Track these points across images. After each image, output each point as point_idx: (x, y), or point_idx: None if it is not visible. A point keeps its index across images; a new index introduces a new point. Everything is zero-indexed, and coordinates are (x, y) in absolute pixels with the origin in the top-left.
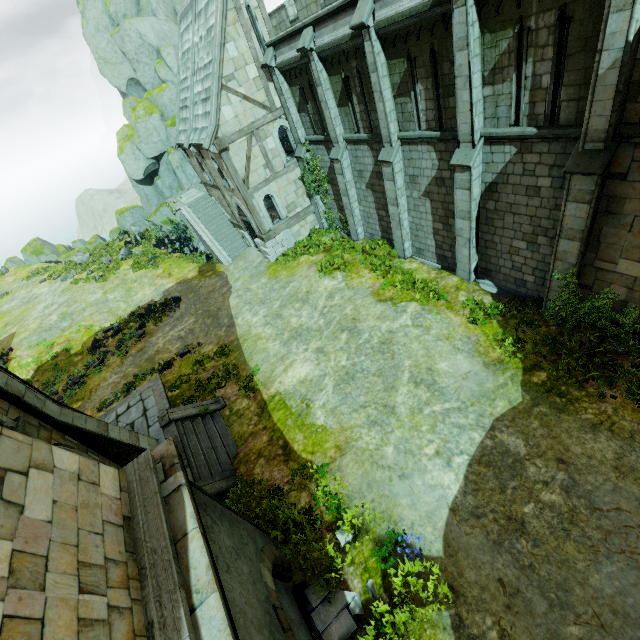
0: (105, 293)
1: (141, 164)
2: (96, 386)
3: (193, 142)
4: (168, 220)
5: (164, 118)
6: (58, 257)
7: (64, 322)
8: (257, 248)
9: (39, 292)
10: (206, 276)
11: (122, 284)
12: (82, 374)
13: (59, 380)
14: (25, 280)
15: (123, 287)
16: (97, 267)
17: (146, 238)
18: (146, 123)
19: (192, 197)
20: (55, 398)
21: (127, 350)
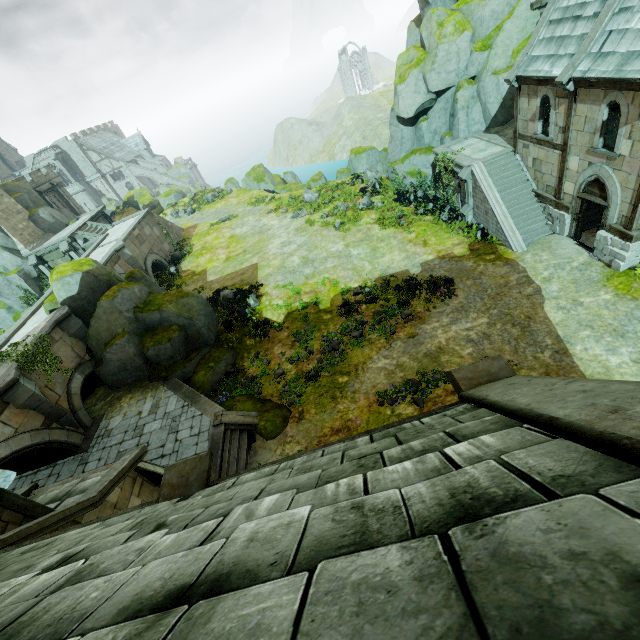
0: (347, 246)
1: (418, 99)
2: (361, 364)
3: (590, 75)
4: (415, 171)
5: (473, 39)
6: (274, 187)
7: (306, 268)
8: (573, 239)
9: (269, 224)
10: (486, 260)
11: (366, 240)
12: (338, 340)
13: (311, 336)
14: (249, 206)
15: (368, 244)
16: (332, 212)
17: (383, 188)
18: (450, 44)
19: (482, 151)
20: (312, 357)
21: (394, 331)
